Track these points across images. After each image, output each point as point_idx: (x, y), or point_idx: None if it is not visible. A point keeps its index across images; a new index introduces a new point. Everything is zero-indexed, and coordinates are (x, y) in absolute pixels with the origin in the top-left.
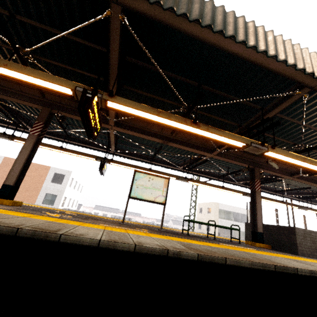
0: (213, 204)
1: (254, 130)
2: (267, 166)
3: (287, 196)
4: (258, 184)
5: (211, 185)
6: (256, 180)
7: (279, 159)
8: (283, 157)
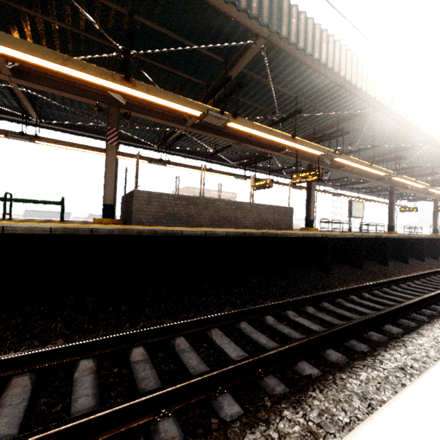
0: (186, 189)
1: (9, 3)
2: (141, 106)
3: (235, 165)
4: (114, 135)
5: (83, 148)
6: (111, 128)
7: (27, 62)
8: (25, 55)
